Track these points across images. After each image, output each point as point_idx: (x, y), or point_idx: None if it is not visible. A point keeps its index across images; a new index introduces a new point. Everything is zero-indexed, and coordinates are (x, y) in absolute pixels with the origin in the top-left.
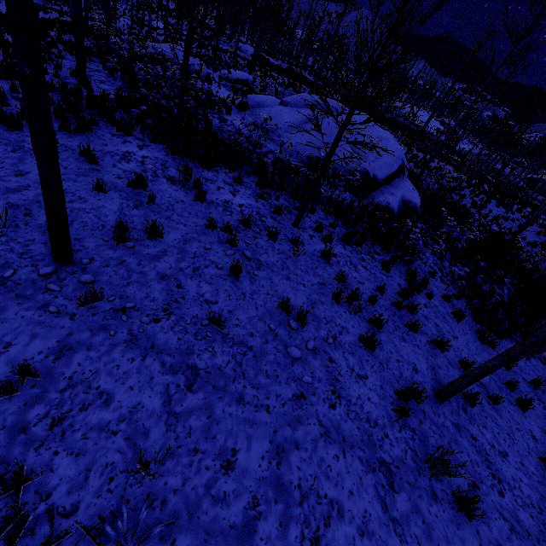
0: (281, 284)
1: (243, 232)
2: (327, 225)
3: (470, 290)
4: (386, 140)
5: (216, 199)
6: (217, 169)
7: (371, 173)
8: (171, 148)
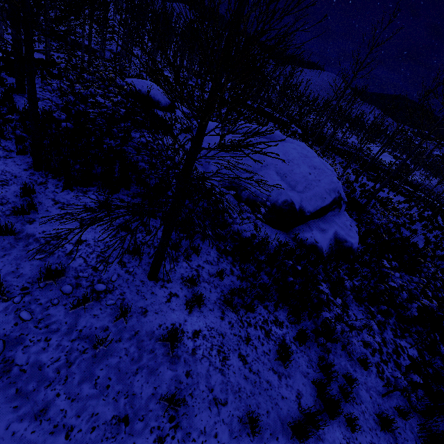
0: (4, 437)
1: (37, 292)
2: (212, 273)
3: (425, 395)
4: (320, 170)
5: (42, 231)
6: (90, 189)
7: (297, 205)
8: (32, 161)
